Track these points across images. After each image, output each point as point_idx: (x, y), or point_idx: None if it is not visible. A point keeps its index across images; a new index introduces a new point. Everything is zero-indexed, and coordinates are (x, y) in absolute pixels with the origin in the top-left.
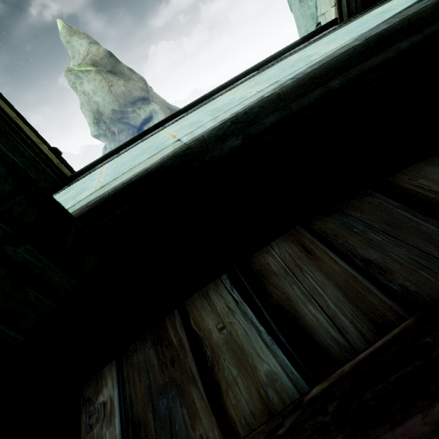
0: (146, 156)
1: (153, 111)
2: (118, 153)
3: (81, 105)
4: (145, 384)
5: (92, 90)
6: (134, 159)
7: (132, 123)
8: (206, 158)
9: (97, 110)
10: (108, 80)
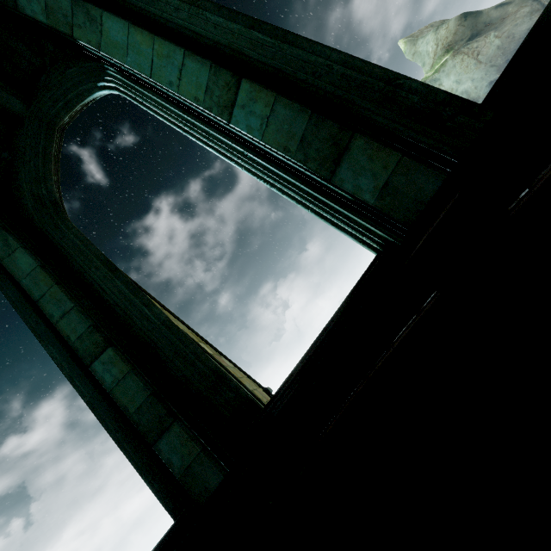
0: None
1: None
2: None
3: None
4: None
5: (455, 82)
6: None
7: None
8: (549, 15)
9: None
10: (471, 51)
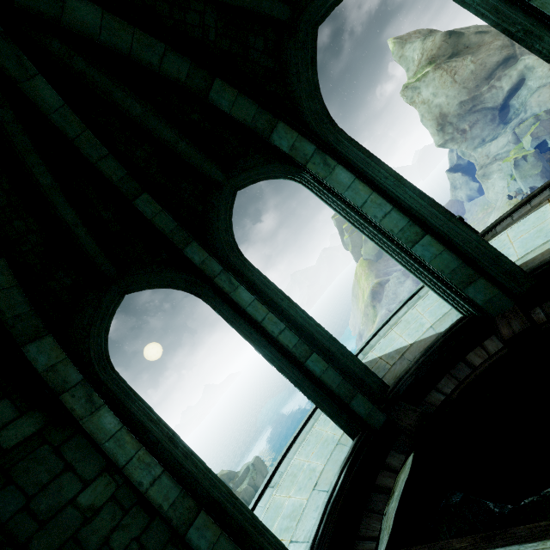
0: (540, 241)
1: (524, 70)
2: (511, 219)
3: (421, 119)
4: (549, 309)
5: (432, 94)
6: (533, 240)
7: (488, 105)
8: None
9: (439, 115)
10: (450, 69)
